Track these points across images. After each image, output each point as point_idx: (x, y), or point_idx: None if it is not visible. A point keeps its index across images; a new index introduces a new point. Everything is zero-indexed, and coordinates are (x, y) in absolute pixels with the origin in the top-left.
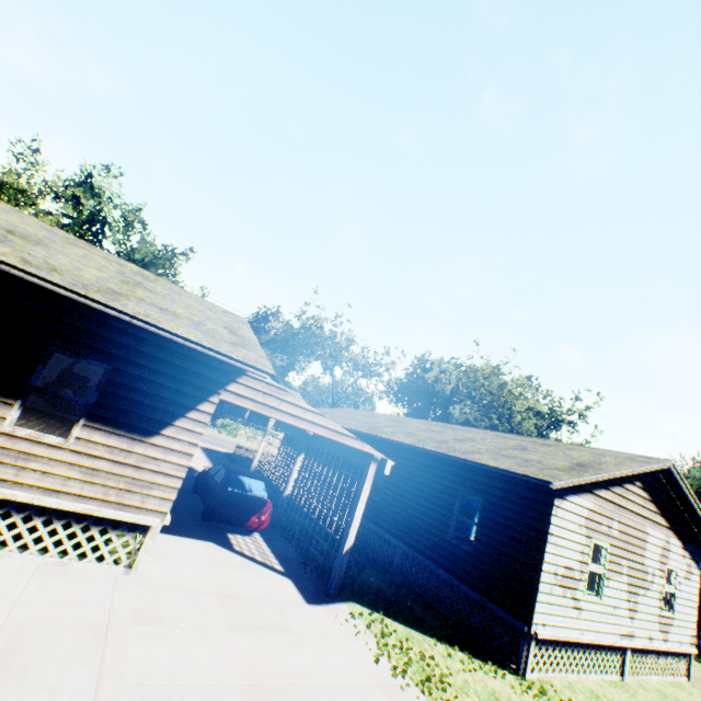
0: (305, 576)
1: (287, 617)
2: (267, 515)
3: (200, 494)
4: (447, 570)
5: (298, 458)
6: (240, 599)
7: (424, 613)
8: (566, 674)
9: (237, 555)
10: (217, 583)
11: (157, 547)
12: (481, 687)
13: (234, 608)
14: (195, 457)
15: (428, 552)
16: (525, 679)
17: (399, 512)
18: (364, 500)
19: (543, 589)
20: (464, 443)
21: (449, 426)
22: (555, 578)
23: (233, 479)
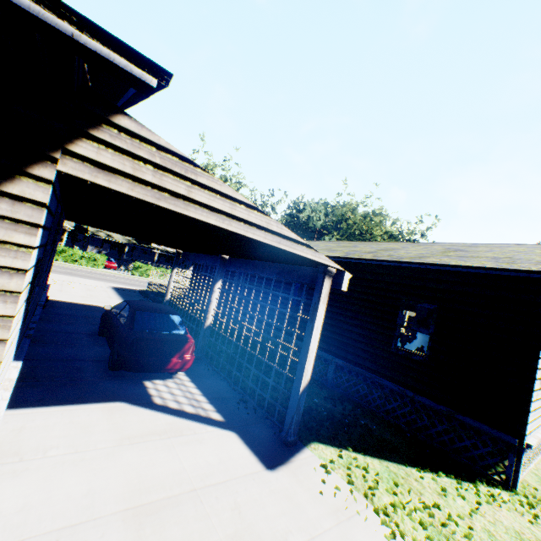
0: (249, 421)
1: (250, 516)
2: (190, 353)
3: (105, 338)
4: (395, 381)
5: (215, 286)
6: (170, 509)
7: (381, 431)
8: (529, 465)
9: (158, 414)
10: (128, 484)
11: (20, 439)
12: (506, 535)
13: (162, 539)
14: (106, 297)
15: (369, 365)
16: (517, 493)
17: (327, 327)
18: (319, 326)
19: (533, 398)
20: (395, 251)
21: (355, 243)
22: (539, 383)
23: (141, 317)
